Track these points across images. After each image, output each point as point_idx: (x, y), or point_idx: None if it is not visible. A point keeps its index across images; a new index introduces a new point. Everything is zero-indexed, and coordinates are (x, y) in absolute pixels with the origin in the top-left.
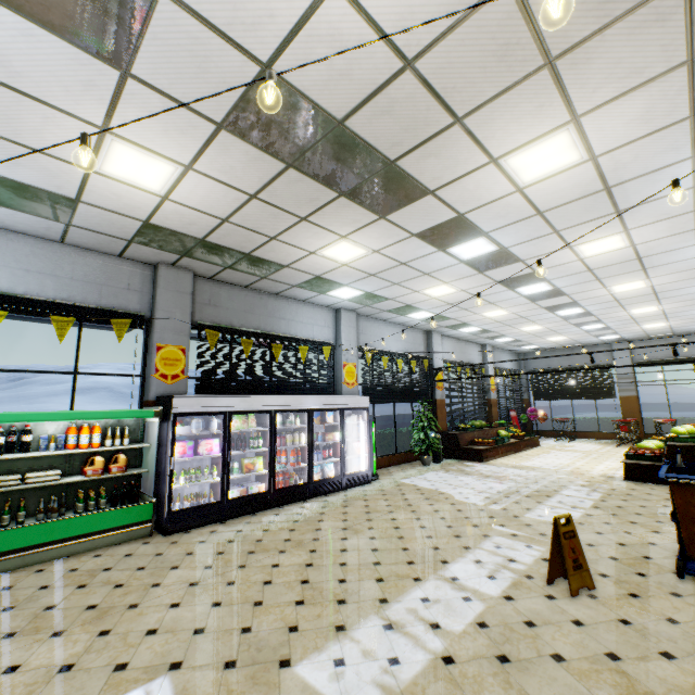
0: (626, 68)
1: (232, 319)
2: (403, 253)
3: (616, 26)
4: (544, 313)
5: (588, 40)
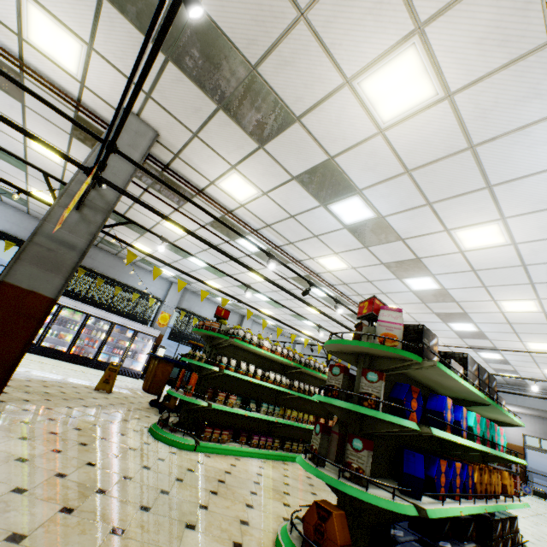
0: (164, 204)
1: (100, 268)
2: (170, 255)
3: (146, 193)
4: (296, 320)
5: (143, 194)
